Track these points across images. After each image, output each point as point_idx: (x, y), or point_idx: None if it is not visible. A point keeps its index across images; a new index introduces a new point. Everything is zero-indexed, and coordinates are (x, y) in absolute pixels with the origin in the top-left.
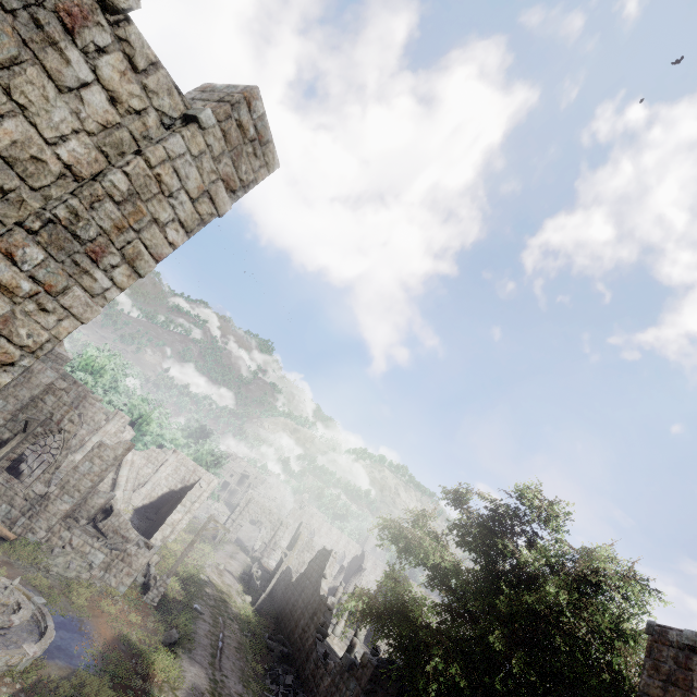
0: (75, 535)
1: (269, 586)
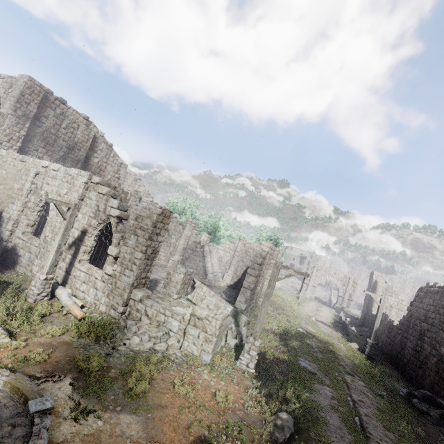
0: (147, 306)
1: (372, 332)
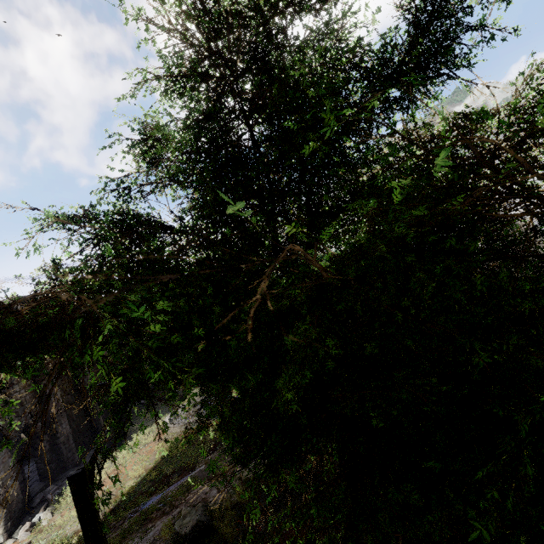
0: None
1: None
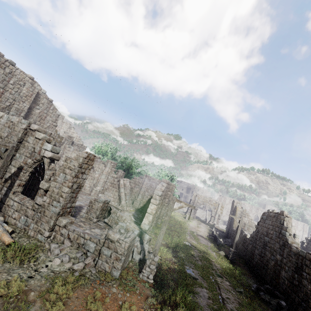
0: (70, 231)
1: (234, 243)
